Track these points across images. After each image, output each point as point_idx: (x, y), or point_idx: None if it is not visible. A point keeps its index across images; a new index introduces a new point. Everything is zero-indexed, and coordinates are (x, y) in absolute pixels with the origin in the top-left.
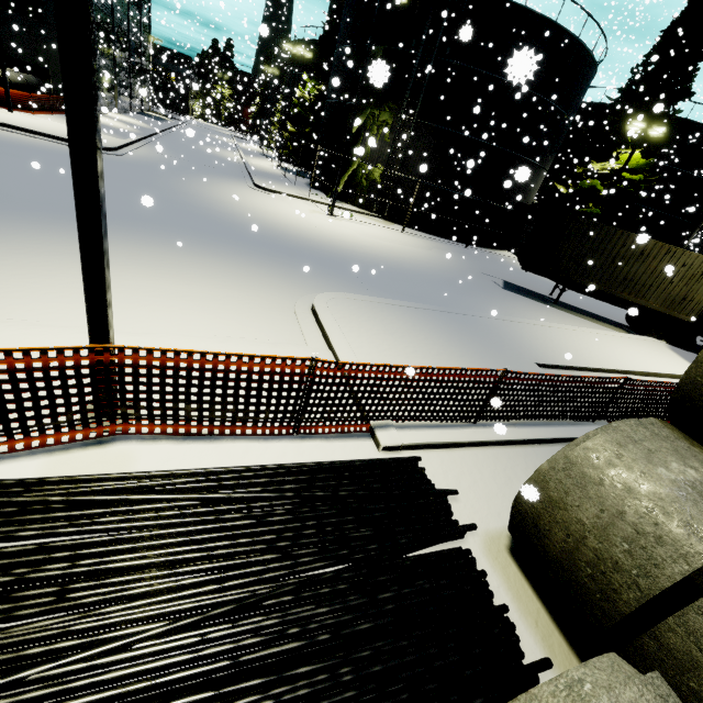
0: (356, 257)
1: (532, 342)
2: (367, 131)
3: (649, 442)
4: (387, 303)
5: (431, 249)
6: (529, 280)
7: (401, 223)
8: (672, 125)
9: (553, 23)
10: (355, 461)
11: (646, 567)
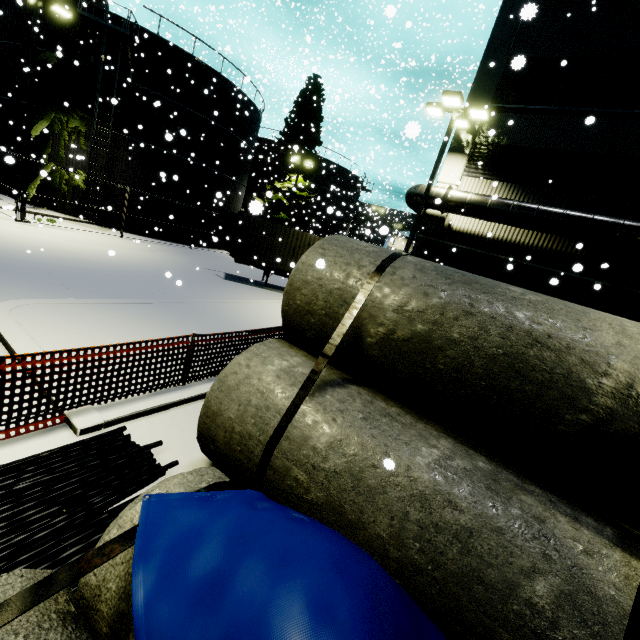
0: (59, 263)
1: (243, 315)
2: (56, 135)
3: (265, 352)
4: (95, 303)
5: (154, 252)
6: (248, 271)
7: (120, 229)
8: (316, 161)
9: (219, 74)
10: (42, 453)
11: (263, 428)
